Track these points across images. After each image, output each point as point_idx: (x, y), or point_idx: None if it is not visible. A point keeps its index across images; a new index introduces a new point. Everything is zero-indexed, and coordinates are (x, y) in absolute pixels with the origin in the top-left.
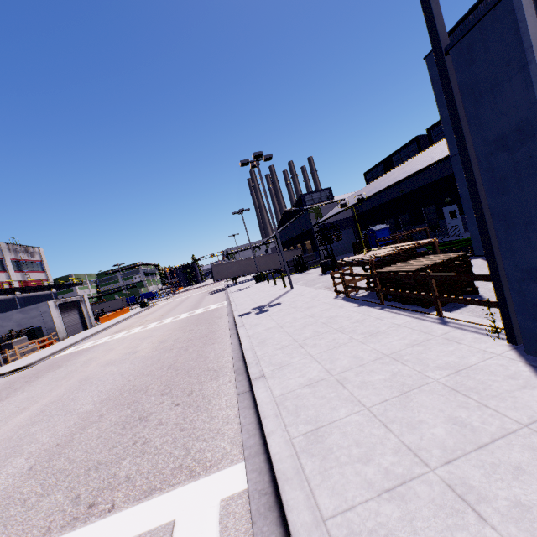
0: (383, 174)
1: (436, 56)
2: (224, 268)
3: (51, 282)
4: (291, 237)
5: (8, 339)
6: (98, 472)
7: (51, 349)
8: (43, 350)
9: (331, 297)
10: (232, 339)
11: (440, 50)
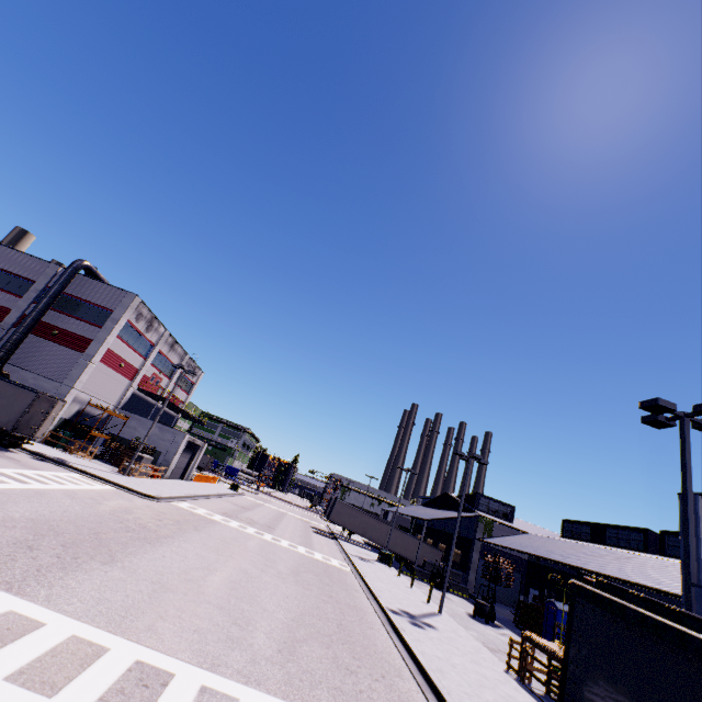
0: (588, 539)
1: (685, 576)
2: (348, 512)
3: (190, 410)
4: (437, 528)
5: (133, 445)
6: (346, 696)
7: (164, 487)
8: (153, 480)
9: (500, 667)
10: (395, 639)
11: (688, 575)
